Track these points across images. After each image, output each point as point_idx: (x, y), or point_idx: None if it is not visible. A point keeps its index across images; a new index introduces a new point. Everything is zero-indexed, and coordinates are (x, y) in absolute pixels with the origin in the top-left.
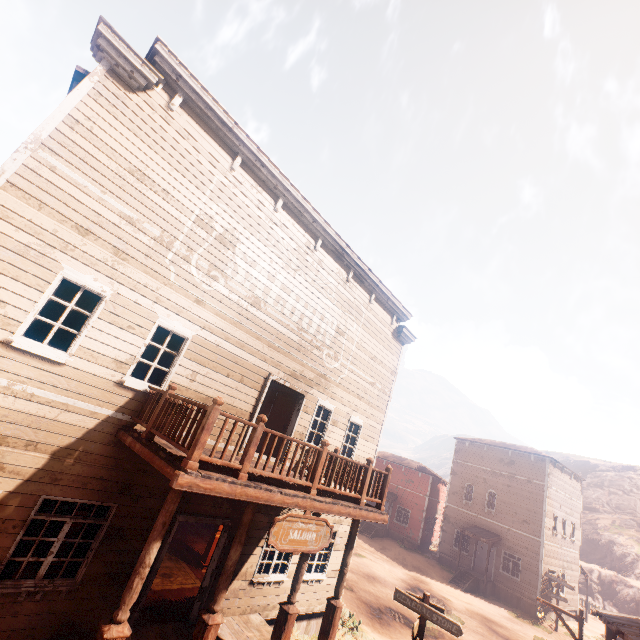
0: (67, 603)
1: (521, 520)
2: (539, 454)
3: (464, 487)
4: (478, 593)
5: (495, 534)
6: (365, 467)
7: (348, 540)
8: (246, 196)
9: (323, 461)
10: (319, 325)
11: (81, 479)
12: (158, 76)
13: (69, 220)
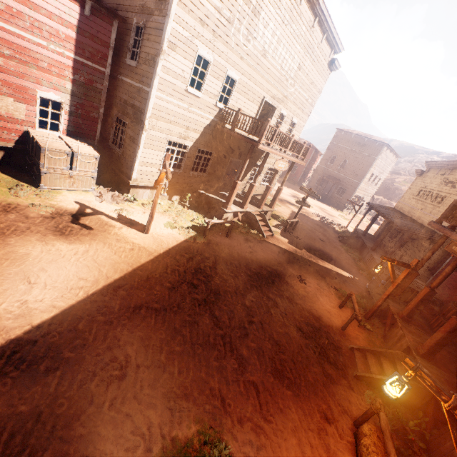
0: (204, 180)
1: (355, 174)
2: (382, 142)
3: (331, 157)
4: (320, 201)
5: (338, 179)
6: (303, 145)
7: (288, 170)
8: None
9: (291, 142)
10: (290, 64)
11: (206, 143)
12: None
13: (198, 17)
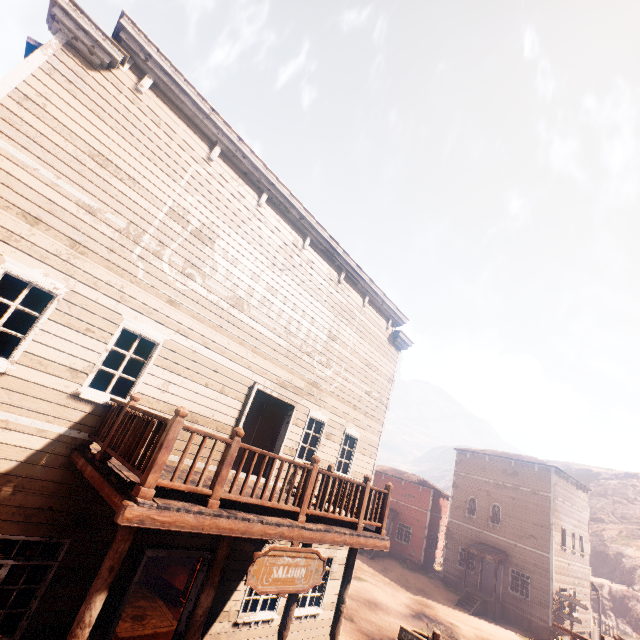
0: None
1: (528, 535)
2: (543, 464)
3: (467, 501)
4: (486, 616)
5: (501, 551)
6: (362, 486)
7: (345, 571)
8: (226, 189)
9: (313, 481)
10: (309, 329)
11: (24, 511)
12: (123, 53)
13: (14, 206)
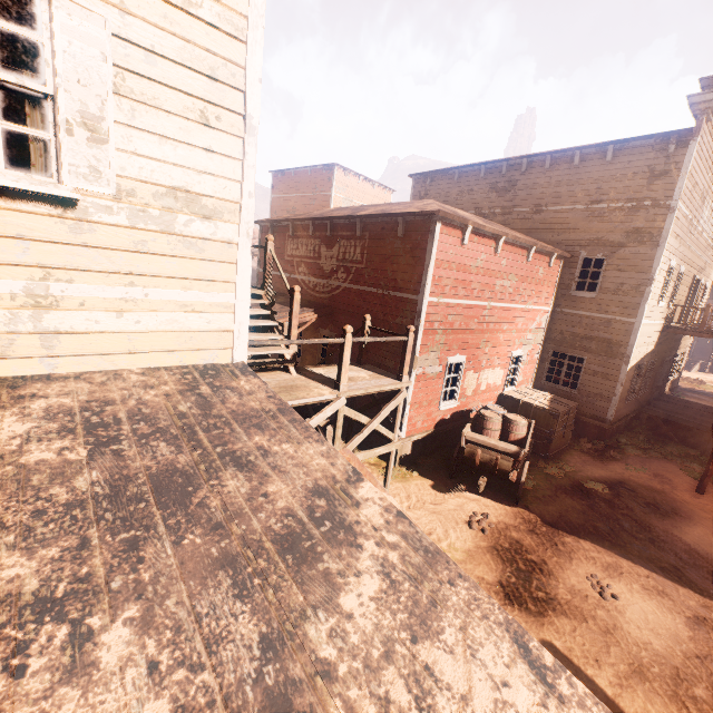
0: (643, 396)
1: None
2: None
3: None
4: (700, 371)
5: None
6: None
7: None
8: None
9: None
10: None
11: (653, 352)
12: None
13: (675, 234)
